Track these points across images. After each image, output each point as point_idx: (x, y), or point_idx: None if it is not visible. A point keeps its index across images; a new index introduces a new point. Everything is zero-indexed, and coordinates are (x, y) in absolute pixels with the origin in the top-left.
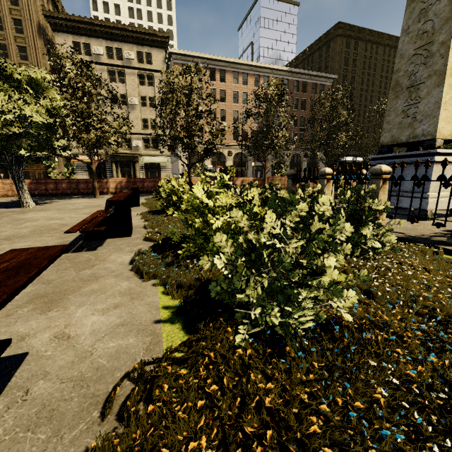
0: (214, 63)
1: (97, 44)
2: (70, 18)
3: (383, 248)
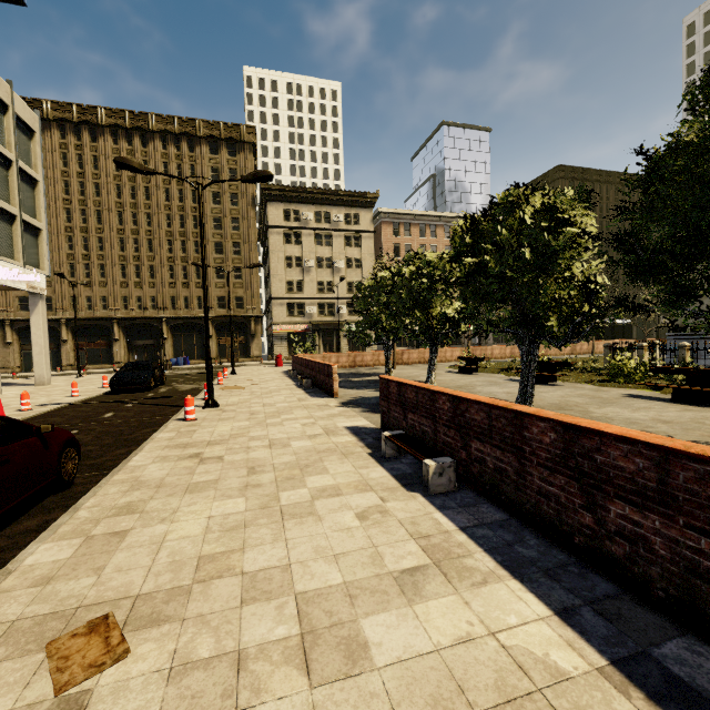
0: (424, 218)
1: (307, 209)
2: (285, 189)
3: None
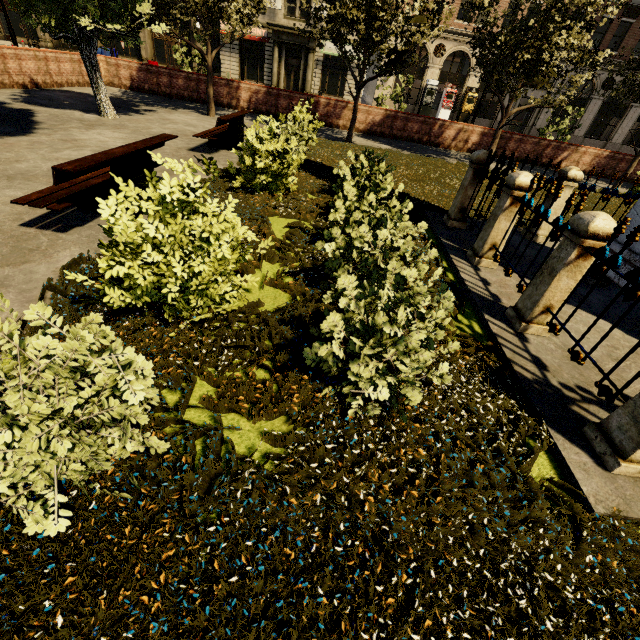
0: None
1: None
2: None
3: (395, 401)
